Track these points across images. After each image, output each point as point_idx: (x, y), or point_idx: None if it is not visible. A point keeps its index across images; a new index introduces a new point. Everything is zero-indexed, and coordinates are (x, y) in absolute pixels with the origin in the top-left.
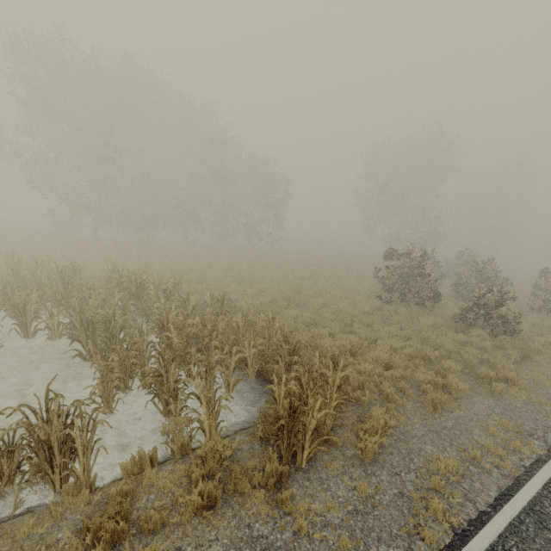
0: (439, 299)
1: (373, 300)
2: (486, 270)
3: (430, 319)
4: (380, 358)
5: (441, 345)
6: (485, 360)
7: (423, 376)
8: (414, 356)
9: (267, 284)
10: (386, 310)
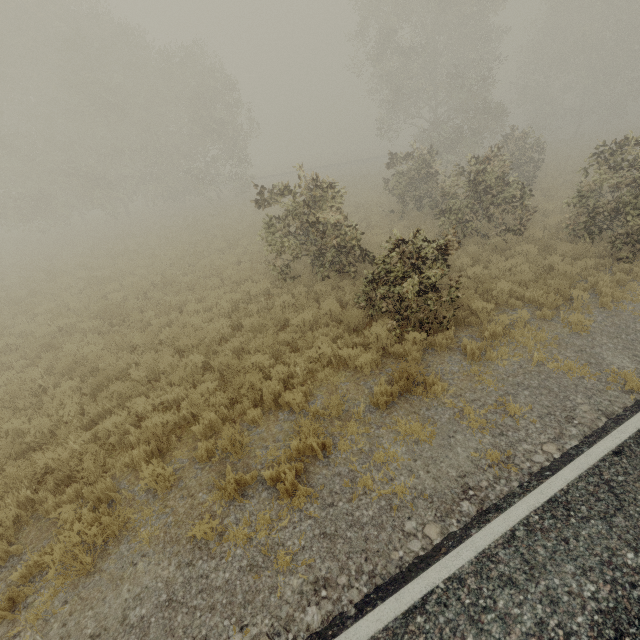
0: (371, 257)
1: (264, 280)
2: (486, 176)
3: (305, 314)
4: (56, 461)
5: (242, 390)
6: (314, 412)
7: (67, 515)
8: (150, 436)
9: (123, 282)
10: (253, 304)
